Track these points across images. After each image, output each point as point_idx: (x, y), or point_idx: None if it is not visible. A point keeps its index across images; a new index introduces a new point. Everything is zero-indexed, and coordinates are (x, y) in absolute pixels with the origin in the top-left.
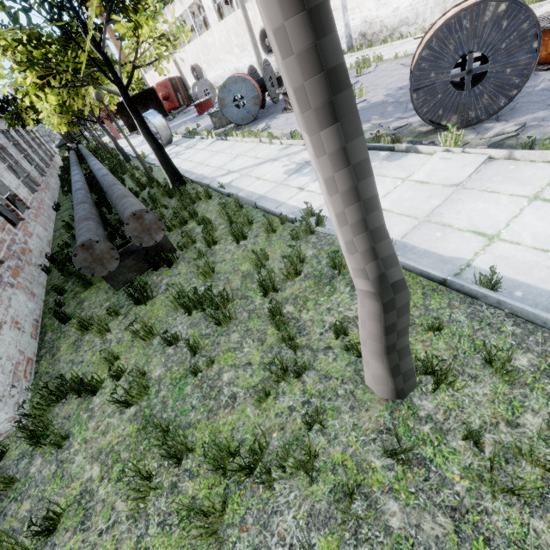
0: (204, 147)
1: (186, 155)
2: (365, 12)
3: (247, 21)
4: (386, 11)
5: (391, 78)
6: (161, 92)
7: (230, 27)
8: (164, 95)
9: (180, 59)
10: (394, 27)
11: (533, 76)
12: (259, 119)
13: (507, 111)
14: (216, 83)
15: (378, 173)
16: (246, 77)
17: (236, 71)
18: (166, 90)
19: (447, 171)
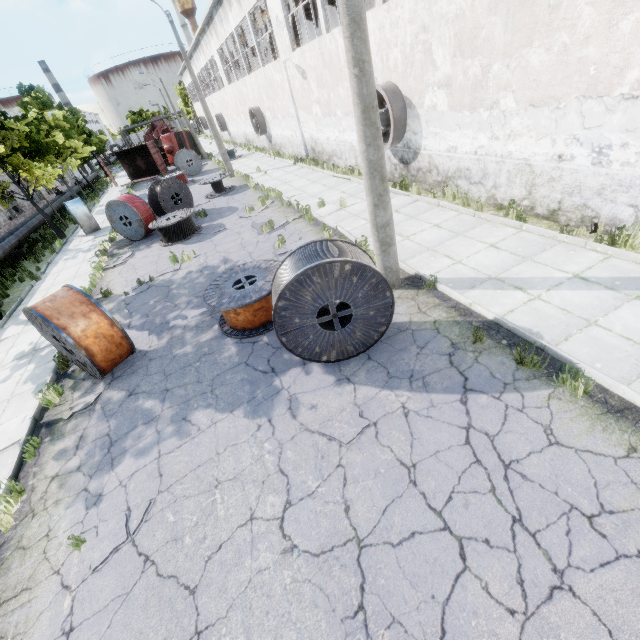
0: (87, 259)
1: (72, 262)
2: (311, 130)
3: (206, 113)
4: (323, 137)
5: (230, 243)
6: (166, 145)
7: (236, 93)
8: (168, 149)
9: (211, 103)
10: (329, 153)
11: (209, 327)
12: (149, 238)
13: (129, 373)
14: (235, 138)
15: (10, 404)
16: (126, 203)
17: (246, 135)
18: (170, 144)
19: (3, 437)
